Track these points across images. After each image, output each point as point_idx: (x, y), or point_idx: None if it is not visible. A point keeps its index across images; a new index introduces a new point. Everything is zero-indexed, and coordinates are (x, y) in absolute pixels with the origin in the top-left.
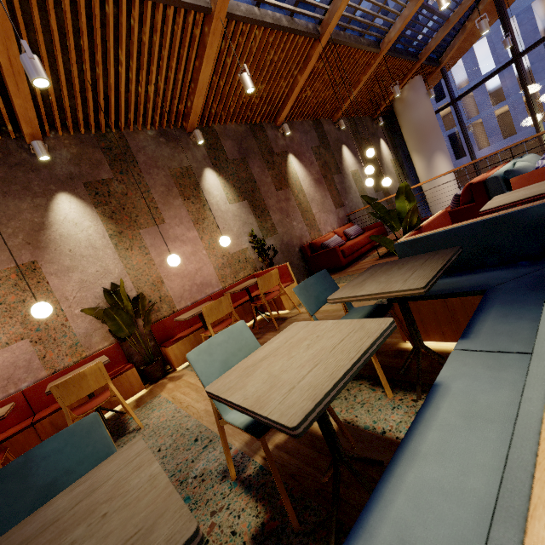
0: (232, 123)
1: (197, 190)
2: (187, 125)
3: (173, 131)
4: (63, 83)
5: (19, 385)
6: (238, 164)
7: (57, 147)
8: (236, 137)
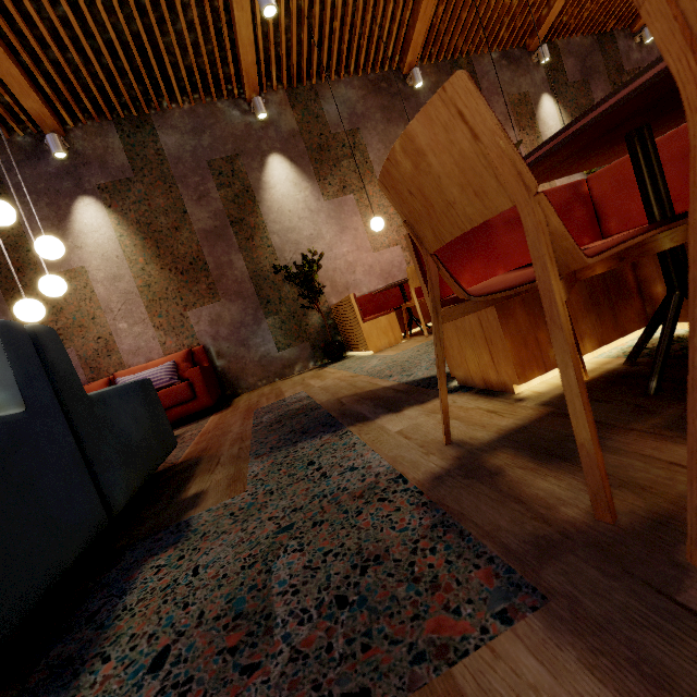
0: (577, 34)
1: (532, 120)
2: (532, 42)
3: (514, 52)
4: (452, 2)
5: (394, 280)
6: (579, 88)
7: (421, 77)
8: (579, 53)
